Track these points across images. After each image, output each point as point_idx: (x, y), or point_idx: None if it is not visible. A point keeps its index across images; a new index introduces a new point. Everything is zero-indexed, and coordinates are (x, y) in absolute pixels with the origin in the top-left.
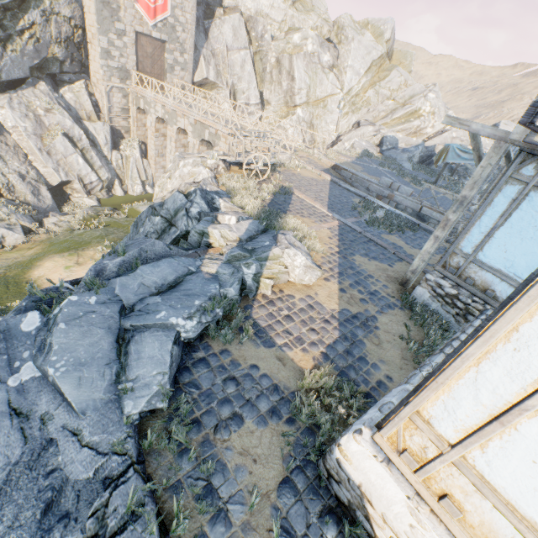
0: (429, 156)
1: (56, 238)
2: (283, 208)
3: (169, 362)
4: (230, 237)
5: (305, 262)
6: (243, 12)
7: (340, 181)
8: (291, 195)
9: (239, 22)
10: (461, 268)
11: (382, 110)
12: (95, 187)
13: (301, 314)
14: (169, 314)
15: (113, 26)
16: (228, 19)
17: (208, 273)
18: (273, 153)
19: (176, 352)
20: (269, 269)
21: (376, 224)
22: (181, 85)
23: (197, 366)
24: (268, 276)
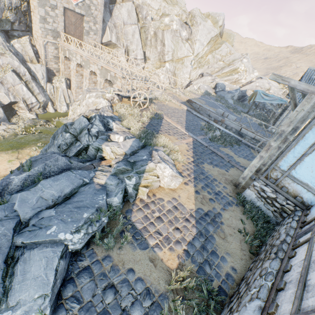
0: (243, 96)
1: (4, 140)
2: (157, 128)
3: (52, 282)
4: (118, 152)
5: (172, 173)
6: (134, 1)
7: (192, 111)
8: (162, 119)
9: (132, 7)
10: (278, 180)
11: (216, 67)
12: (34, 106)
13: (168, 215)
14: (59, 229)
15: (48, 2)
16: (124, 5)
17: (99, 184)
18: (151, 90)
19: (61, 267)
20: (145, 179)
21: (216, 140)
22: (94, 44)
23: (81, 277)
24: (145, 185)
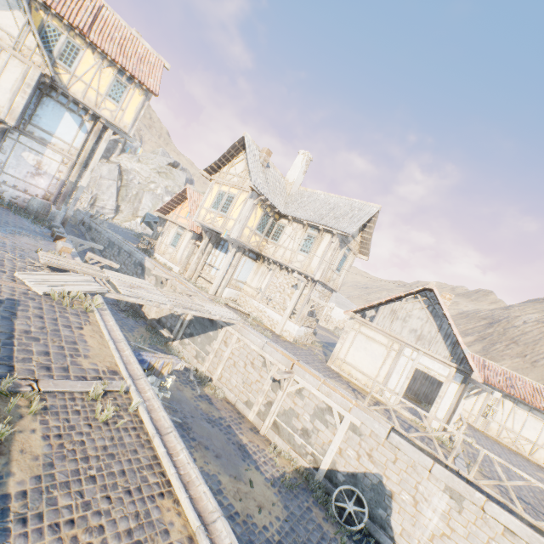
0: None
1: None
2: None
3: None
4: None
5: None
6: (123, 166)
7: None
8: None
9: (116, 168)
10: None
11: None
12: None
13: None
14: None
15: None
16: (108, 165)
17: None
18: None
19: None
20: None
21: None
22: None
23: None
24: None
